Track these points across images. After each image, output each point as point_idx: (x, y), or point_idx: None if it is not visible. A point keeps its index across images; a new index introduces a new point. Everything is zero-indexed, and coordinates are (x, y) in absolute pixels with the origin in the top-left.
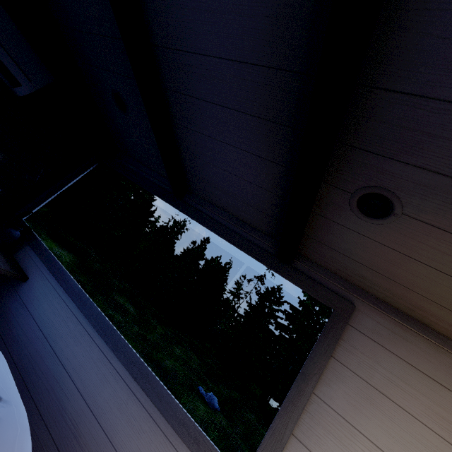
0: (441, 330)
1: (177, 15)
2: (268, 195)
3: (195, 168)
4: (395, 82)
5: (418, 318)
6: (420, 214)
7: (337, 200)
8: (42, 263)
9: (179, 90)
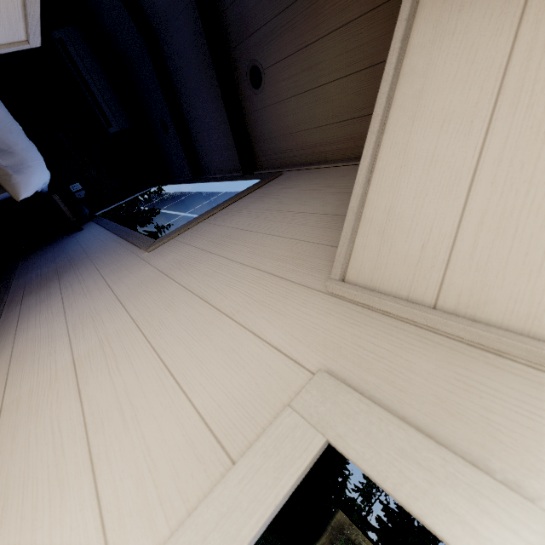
0: (331, 156)
1: (171, 41)
2: (228, 126)
3: (200, 145)
4: (226, 3)
5: (320, 159)
6: (267, 62)
7: (246, 92)
8: (95, 223)
9: (181, 86)
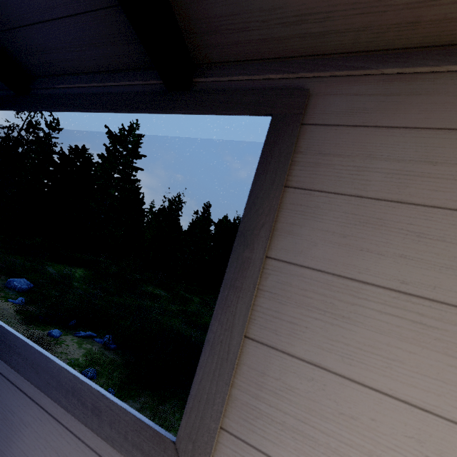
0: None
1: None
2: None
3: None
4: None
5: (430, 39)
6: None
7: None
8: None
9: None
